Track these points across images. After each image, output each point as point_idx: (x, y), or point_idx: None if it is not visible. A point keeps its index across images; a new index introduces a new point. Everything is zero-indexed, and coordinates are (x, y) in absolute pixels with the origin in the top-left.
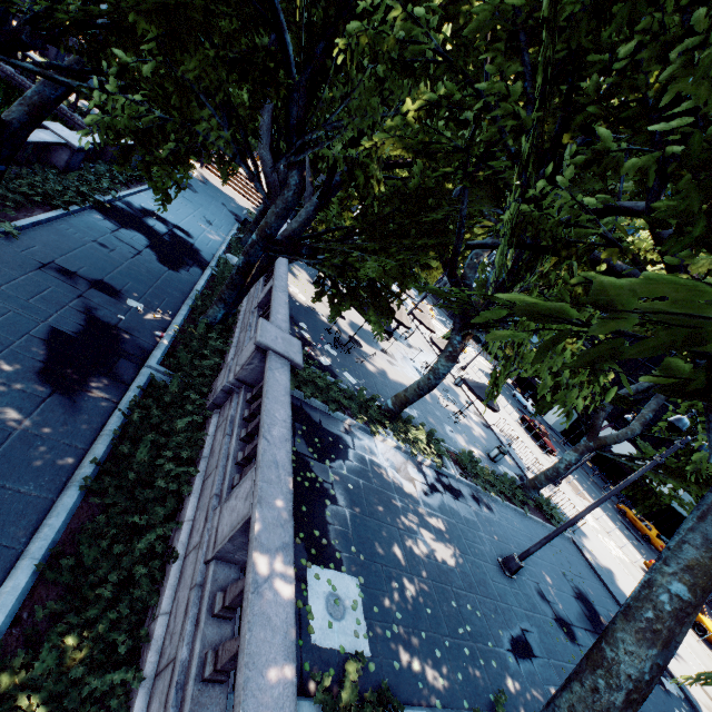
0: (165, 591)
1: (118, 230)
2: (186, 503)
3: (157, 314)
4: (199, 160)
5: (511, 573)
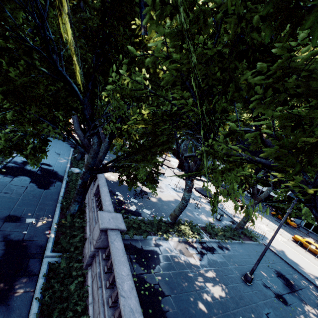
0: None
1: (12, 180)
2: None
3: (44, 220)
4: None
5: (249, 283)
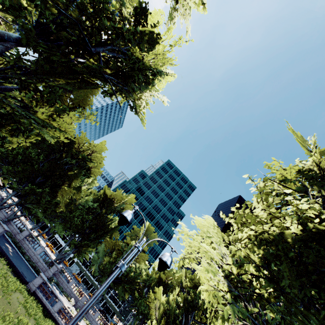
0: (32, 259)
1: None
2: (26, 253)
3: None
4: None
5: None
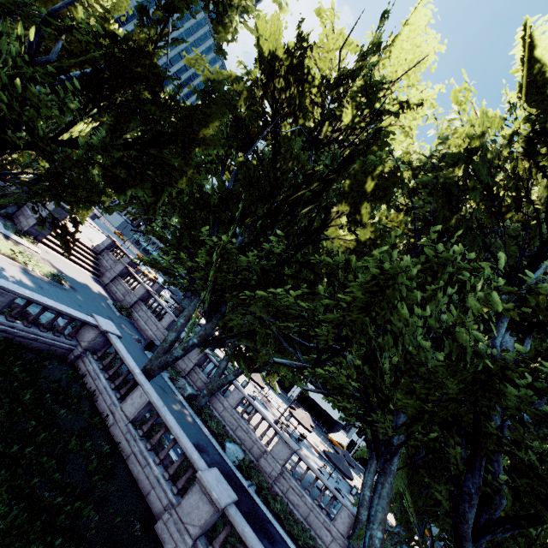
0: None
1: None
2: None
3: None
4: (34, 237)
5: None
